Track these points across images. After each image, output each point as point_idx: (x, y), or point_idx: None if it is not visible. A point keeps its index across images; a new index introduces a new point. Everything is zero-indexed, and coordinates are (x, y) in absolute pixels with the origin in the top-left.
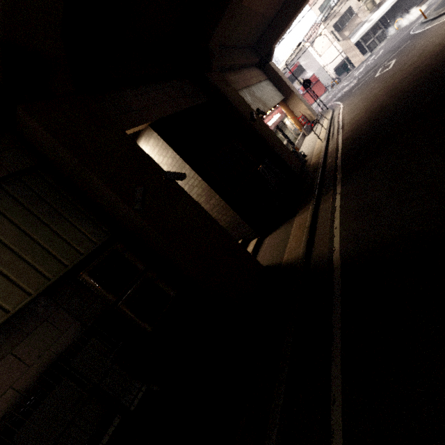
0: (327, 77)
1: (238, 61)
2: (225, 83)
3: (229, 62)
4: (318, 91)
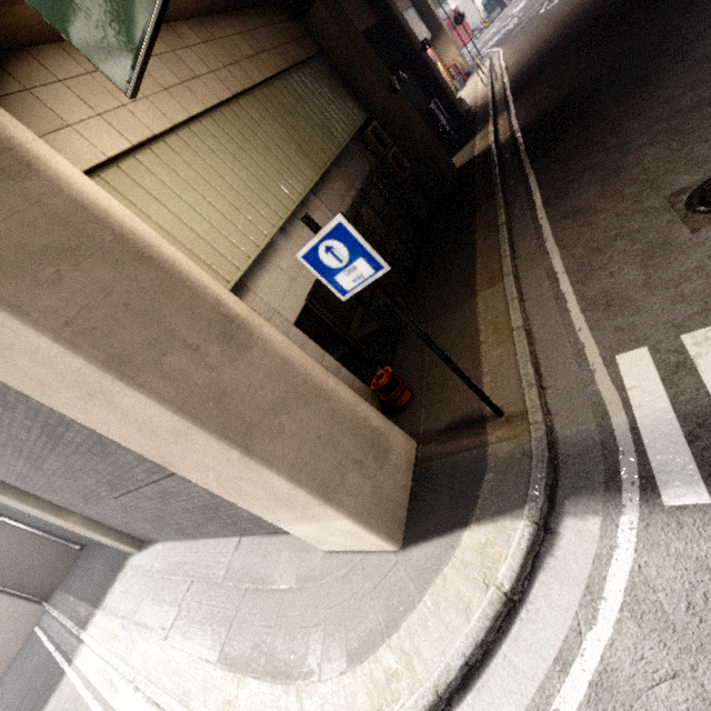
0: (476, 14)
1: None
2: (393, 3)
3: None
4: (462, 37)
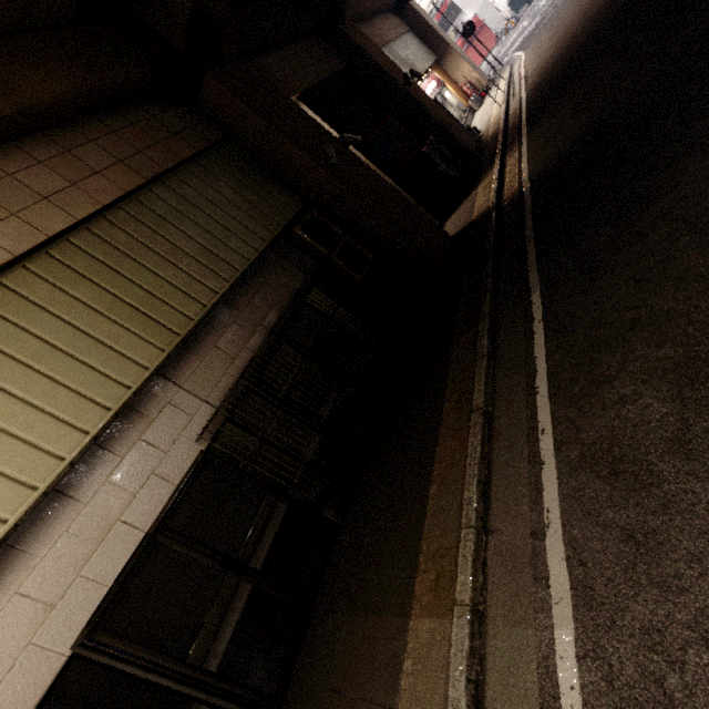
0: (498, 17)
1: (368, 5)
2: (364, 39)
3: (358, 9)
4: (485, 44)
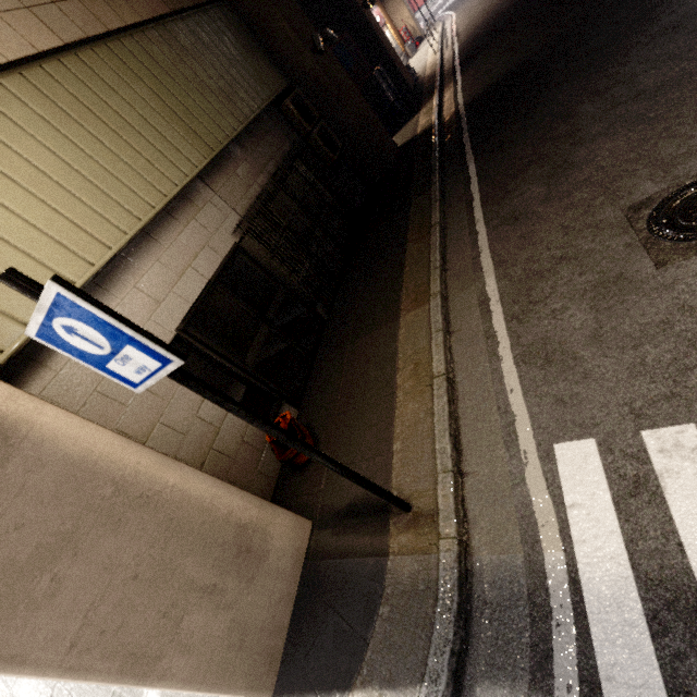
0: None
1: None
2: None
3: None
4: None
